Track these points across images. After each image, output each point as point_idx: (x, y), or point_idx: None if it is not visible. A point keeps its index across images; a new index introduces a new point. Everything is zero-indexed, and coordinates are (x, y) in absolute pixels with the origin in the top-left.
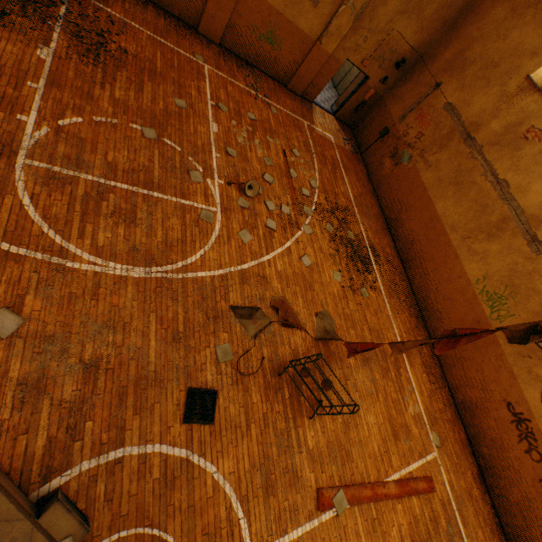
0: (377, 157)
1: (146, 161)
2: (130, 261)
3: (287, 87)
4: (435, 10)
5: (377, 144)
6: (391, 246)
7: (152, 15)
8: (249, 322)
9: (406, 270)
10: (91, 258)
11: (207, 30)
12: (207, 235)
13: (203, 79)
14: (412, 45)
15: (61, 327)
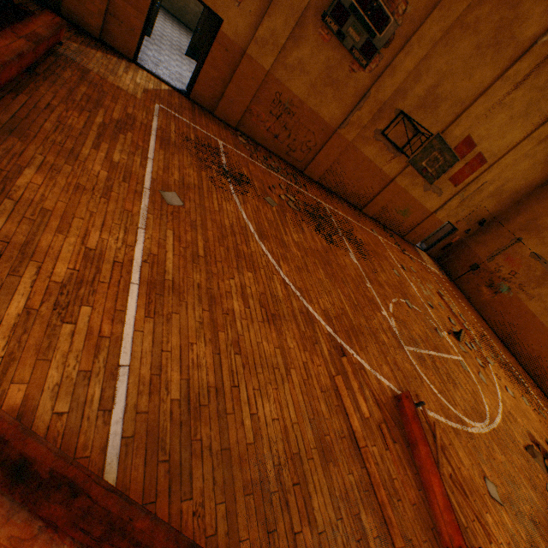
0: (472, 285)
1: (422, 327)
2: (476, 418)
3: (403, 238)
4: (508, 195)
5: (468, 274)
6: (516, 362)
7: (346, 207)
8: (536, 459)
9: (538, 384)
10: (469, 421)
11: (367, 210)
12: (474, 383)
13: (385, 247)
14: (489, 212)
15: (504, 488)
